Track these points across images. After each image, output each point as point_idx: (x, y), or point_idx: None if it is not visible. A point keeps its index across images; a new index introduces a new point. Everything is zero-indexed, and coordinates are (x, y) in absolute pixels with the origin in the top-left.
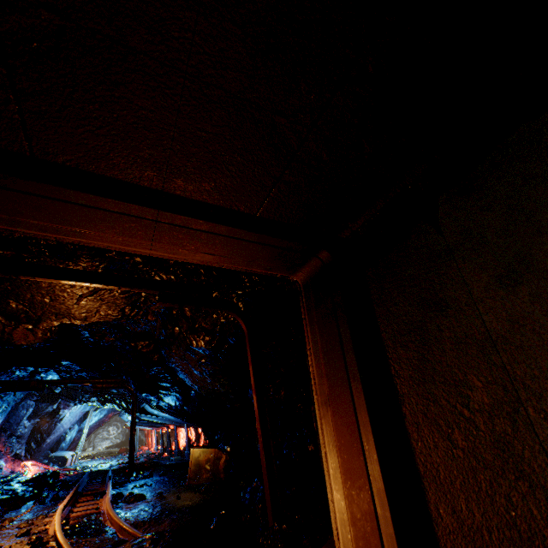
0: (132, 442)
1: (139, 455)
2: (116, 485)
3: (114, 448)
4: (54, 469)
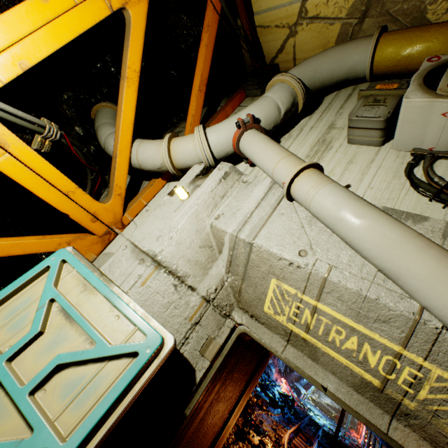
0: (339, 423)
1: (347, 435)
2: (320, 445)
3: (331, 408)
4: (293, 394)
